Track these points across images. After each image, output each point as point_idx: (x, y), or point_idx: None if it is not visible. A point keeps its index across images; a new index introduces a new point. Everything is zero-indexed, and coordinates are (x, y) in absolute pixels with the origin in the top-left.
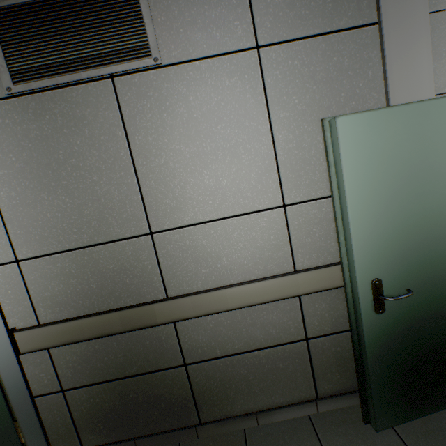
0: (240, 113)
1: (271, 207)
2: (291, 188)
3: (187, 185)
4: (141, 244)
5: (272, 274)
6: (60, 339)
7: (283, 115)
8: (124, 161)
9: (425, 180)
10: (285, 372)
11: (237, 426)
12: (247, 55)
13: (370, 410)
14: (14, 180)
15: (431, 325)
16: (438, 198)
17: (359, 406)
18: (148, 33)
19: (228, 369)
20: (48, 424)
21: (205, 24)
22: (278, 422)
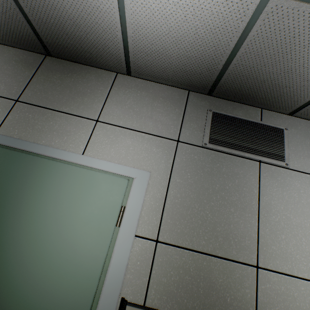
0: None
1: None
2: None
3: (290, 242)
4: (247, 272)
5: None
6: None
7: None
8: (253, 207)
9: None
10: None
11: None
12: None
13: None
14: (183, 188)
15: None
16: None
17: None
18: (285, 151)
19: None
20: None
21: None
22: None
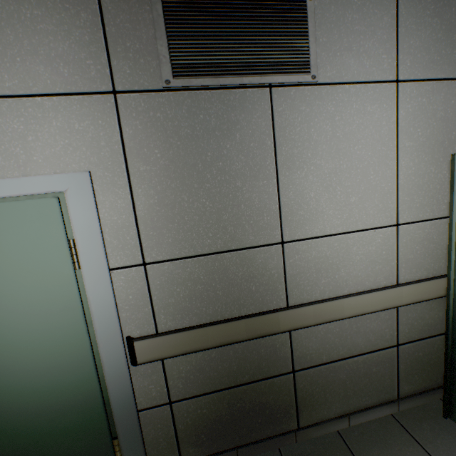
0: (375, 138)
1: (387, 225)
2: (405, 209)
3: (321, 198)
4: (271, 253)
5: (378, 286)
6: (182, 347)
7: (407, 144)
8: (268, 170)
9: None
10: (376, 376)
11: (331, 429)
12: (388, 86)
13: (453, 406)
14: (155, 178)
15: None
16: None
17: (431, 404)
18: (311, 50)
19: (330, 375)
20: (148, 439)
21: (359, 52)
22: (366, 422)
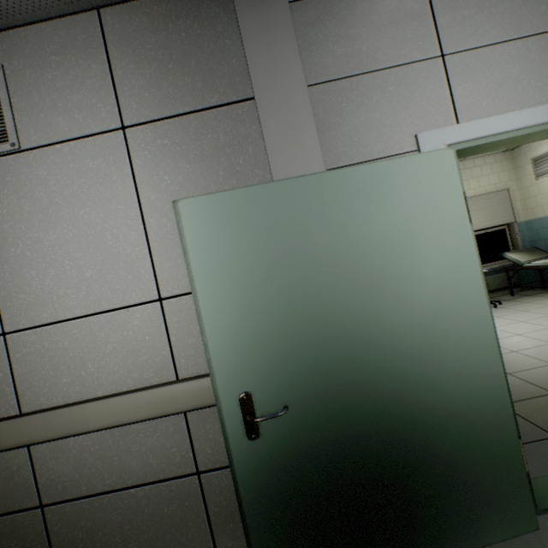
0: (107, 196)
1: (145, 301)
2: (168, 278)
3: (47, 276)
4: None
5: (149, 384)
6: None
7: (154, 197)
8: None
9: (300, 267)
10: (172, 520)
11: None
12: (113, 136)
13: None
14: None
15: (333, 457)
16: (321, 290)
17: None
18: (7, 119)
19: (98, 514)
20: None
21: (68, 107)
22: None
